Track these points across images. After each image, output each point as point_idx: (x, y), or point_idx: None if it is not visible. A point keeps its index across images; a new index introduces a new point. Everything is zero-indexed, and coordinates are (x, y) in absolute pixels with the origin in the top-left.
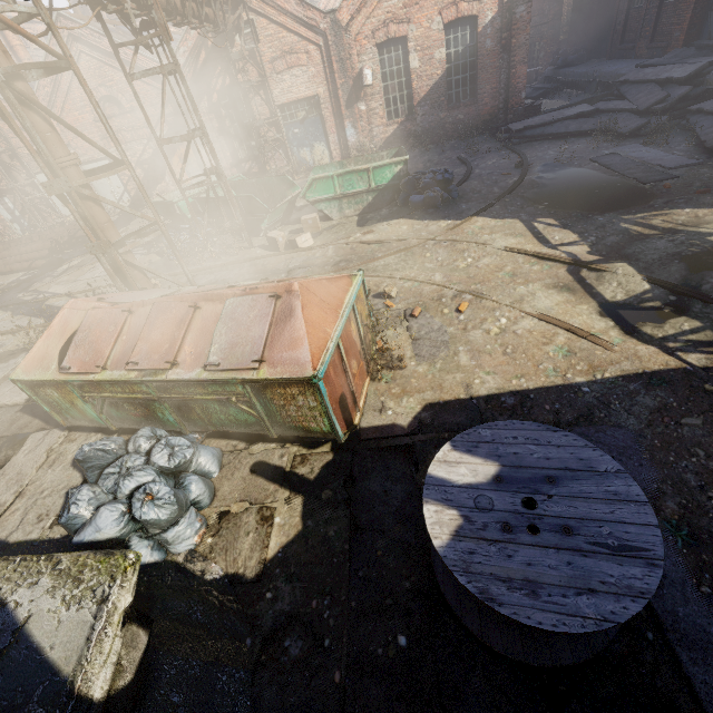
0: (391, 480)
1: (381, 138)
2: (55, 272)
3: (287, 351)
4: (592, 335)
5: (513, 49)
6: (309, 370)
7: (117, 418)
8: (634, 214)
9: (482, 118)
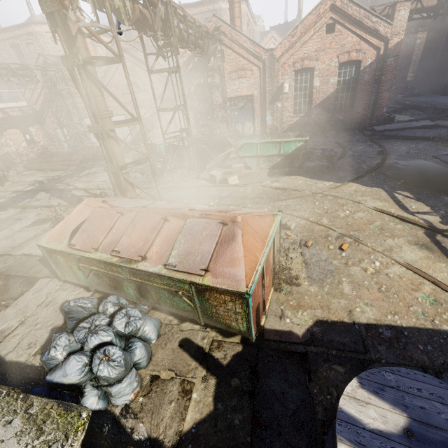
0: (288, 383)
1: (287, 124)
2: (80, 174)
3: (227, 267)
4: None
5: (382, 82)
6: (243, 286)
7: (96, 283)
8: None
9: (355, 120)
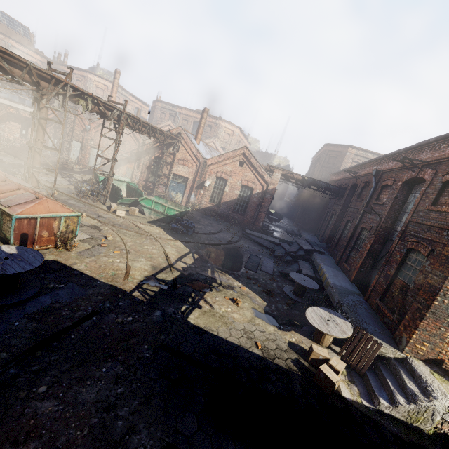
0: None
1: (204, 206)
2: None
3: (18, 208)
4: (128, 276)
5: (262, 206)
6: (15, 214)
7: None
8: (219, 269)
9: (244, 222)
